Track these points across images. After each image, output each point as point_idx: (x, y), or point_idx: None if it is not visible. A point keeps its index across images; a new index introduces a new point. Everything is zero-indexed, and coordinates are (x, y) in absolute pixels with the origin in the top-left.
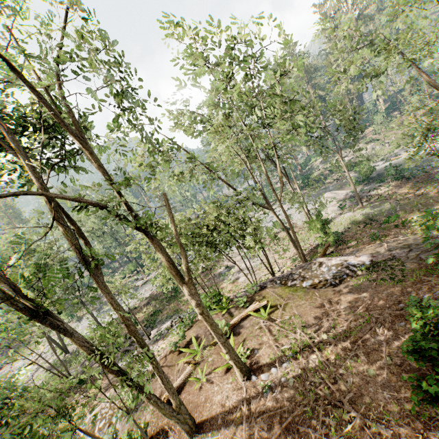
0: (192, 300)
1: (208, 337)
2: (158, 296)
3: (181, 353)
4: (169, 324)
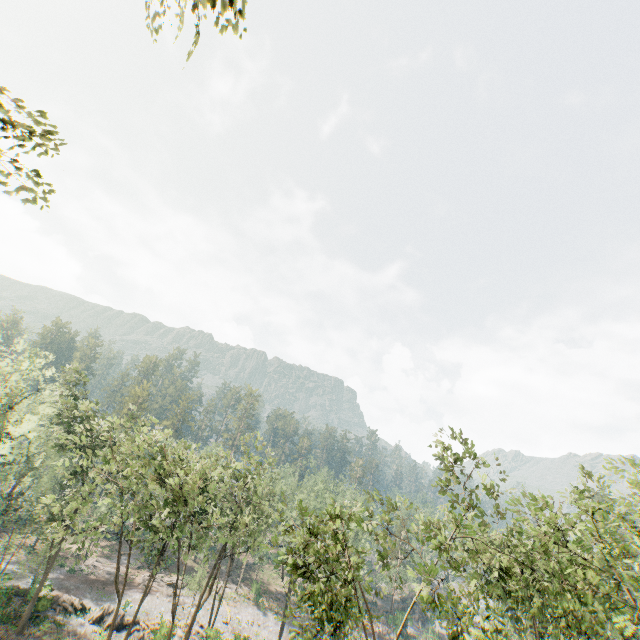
0: None
1: None
2: None
3: None
4: None
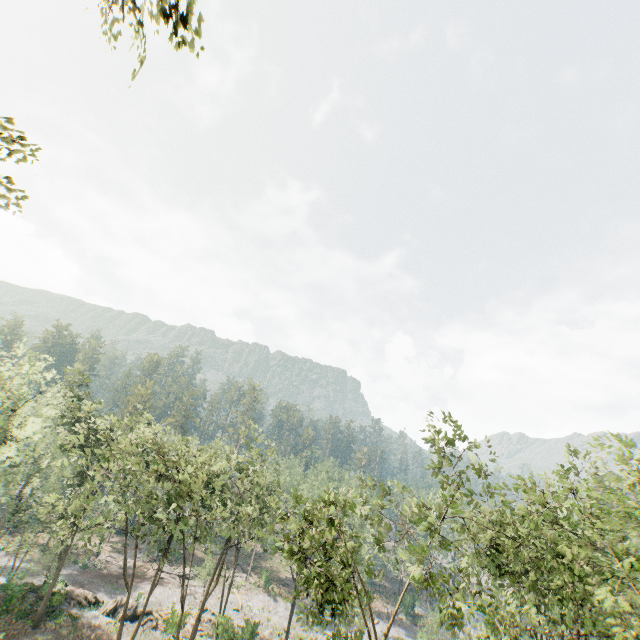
0: None
1: None
2: None
3: None
4: None
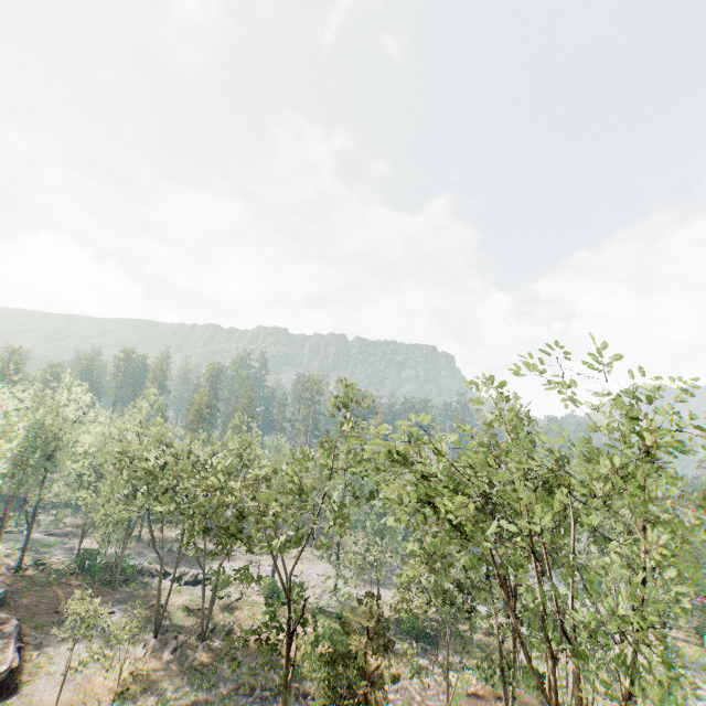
0: (548, 674)
1: (521, 705)
2: (433, 617)
3: (497, 697)
4: (457, 661)
